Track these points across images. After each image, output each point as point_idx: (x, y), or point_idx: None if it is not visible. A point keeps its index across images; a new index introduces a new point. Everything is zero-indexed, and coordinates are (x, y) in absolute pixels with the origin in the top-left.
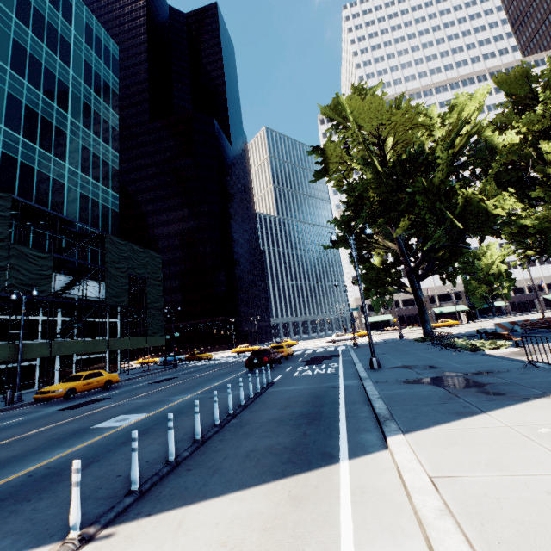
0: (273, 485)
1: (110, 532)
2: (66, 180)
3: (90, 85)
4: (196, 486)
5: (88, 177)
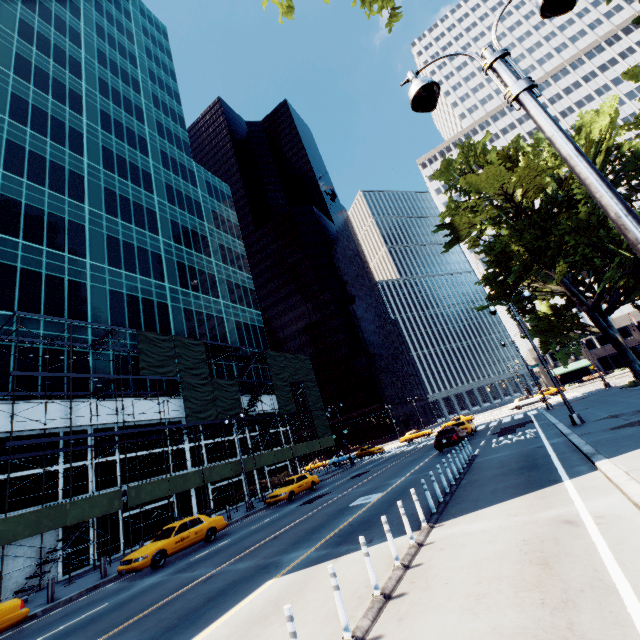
0: (522, 497)
1: (440, 524)
2: (223, 313)
3: (219, 228)
4: (471, 506)
5: (236, 305)
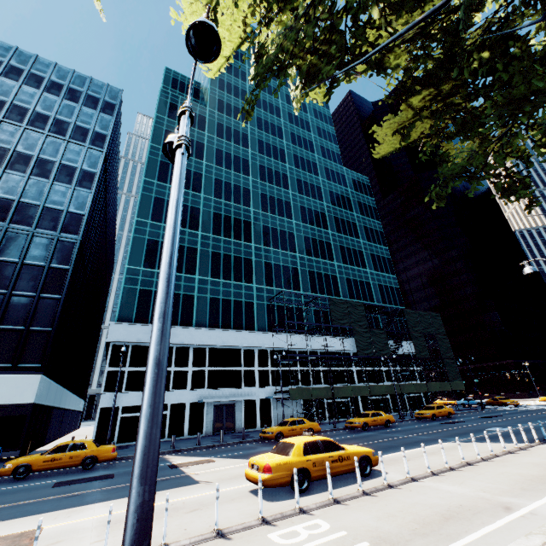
0: None
1: None
2: (370, 279)
3: (363, 214)
4: None
5: (378, 272)
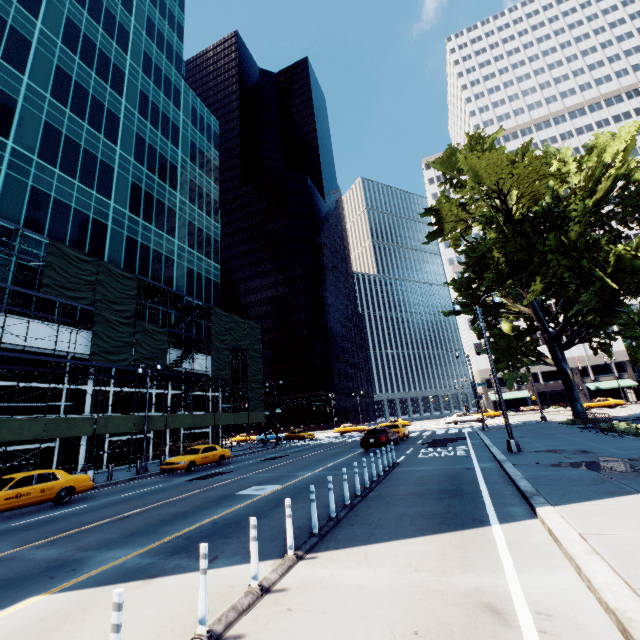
0: (433, 536)
1: (313, 556)
2: (176, 255)
3: (195, 163)
4: (365, 535)
5: (193, 251)
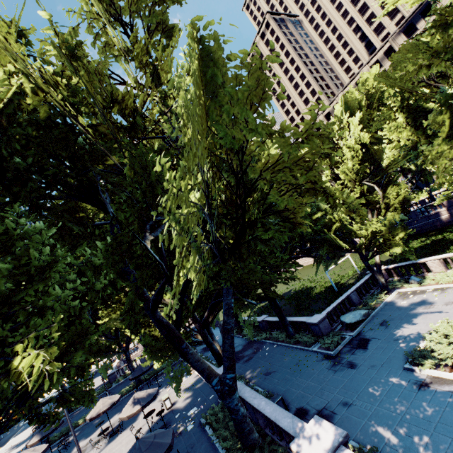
0: None
1: None
2: None
3: None
4: None
5: None
